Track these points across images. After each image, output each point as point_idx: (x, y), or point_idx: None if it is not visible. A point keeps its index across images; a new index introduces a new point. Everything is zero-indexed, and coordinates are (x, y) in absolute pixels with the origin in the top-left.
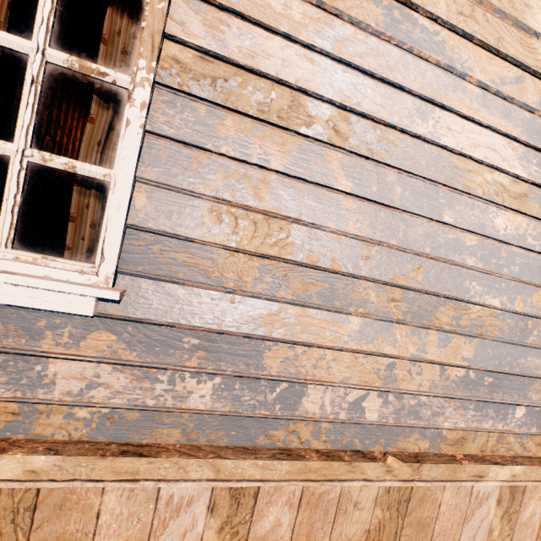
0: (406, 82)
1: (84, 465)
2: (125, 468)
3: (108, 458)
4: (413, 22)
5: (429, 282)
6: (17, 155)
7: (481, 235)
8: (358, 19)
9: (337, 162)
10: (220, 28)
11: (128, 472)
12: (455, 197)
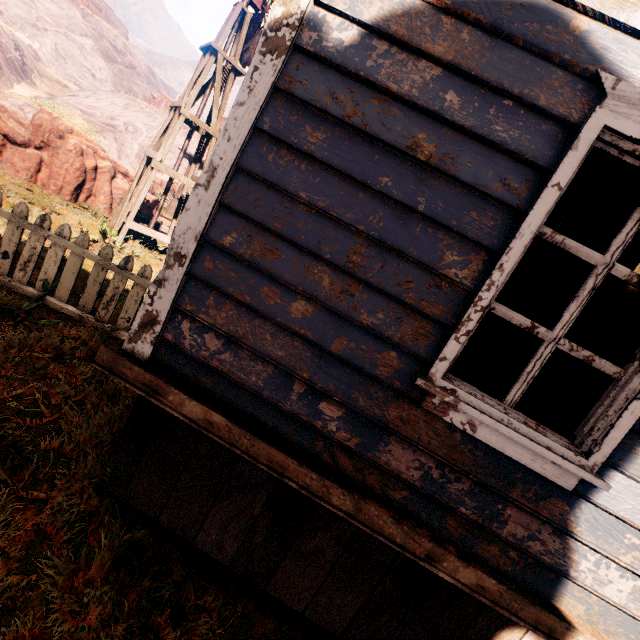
0: None
1: (517, 602)
2: (546, 622)
3: (537, 607)
4: None
5: None
6: (552, 342)
7: None
8: None
9: None
10: None
11: (546, 625)
12: None
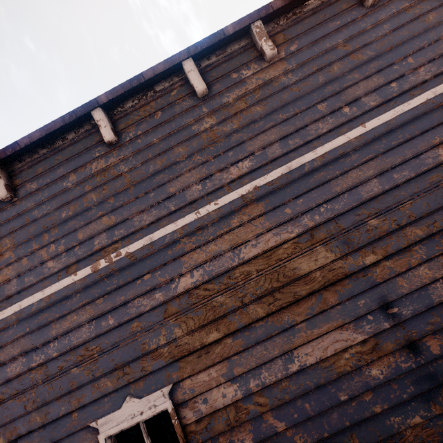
0: (271, 356)
1: None
2: None
3: None
4: (254, 328)
5: (364, 440)
6: None
7: (370, 388)
8: (235, 352)
9: (271, 417)
10: (195, 405)
11: None
12: (338, 381)
